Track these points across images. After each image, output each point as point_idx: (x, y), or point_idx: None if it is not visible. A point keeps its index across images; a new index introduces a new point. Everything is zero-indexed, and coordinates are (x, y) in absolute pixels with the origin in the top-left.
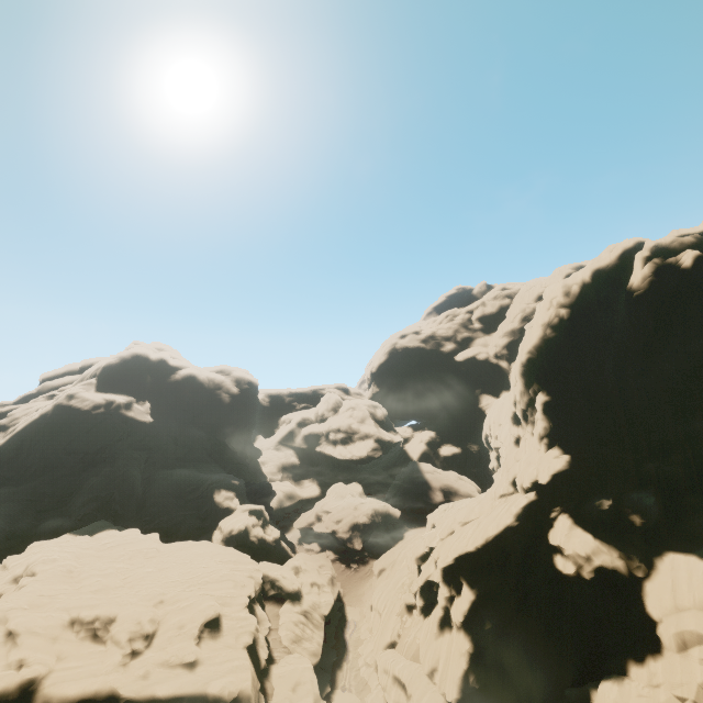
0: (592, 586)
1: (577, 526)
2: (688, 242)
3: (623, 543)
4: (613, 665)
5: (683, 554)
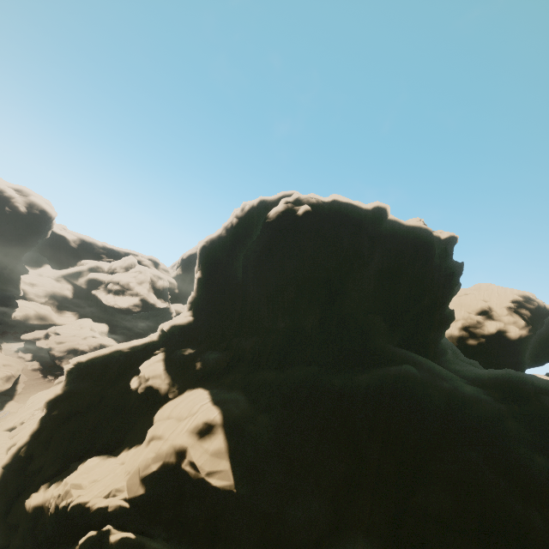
0: (140, 398)
1: (163, 361)
2: (311, 201)
3: (180, 377)
4: (118, 450)
5: (205, 390)
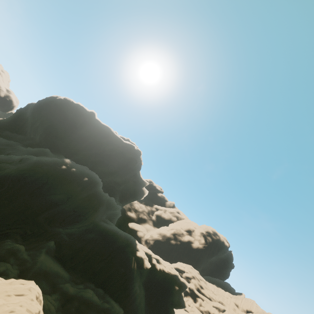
0: None
1: None
2: (67, 98)
3: None
4: None
5: None
